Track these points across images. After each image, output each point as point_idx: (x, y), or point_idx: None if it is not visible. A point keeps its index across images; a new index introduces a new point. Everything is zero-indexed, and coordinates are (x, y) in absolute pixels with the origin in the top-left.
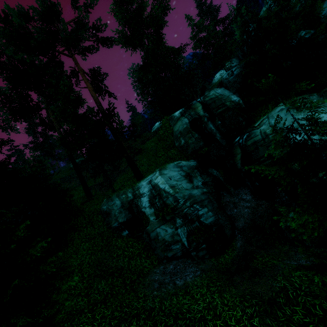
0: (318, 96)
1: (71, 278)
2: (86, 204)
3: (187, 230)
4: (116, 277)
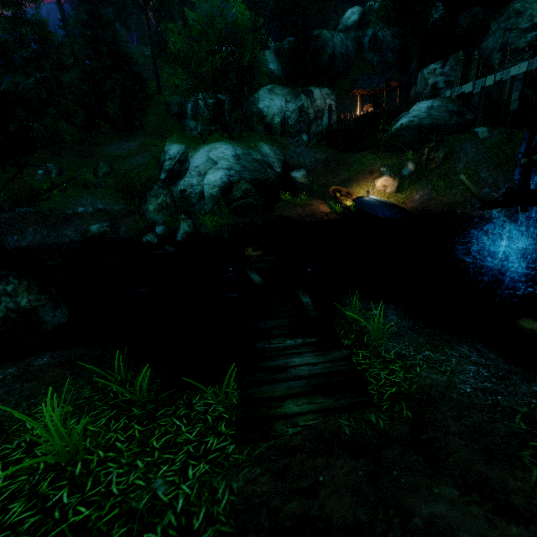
0: (288, 91)
1: (147, 123)
2: (157, 96)
3: (202, 128)
4: (166, 131)
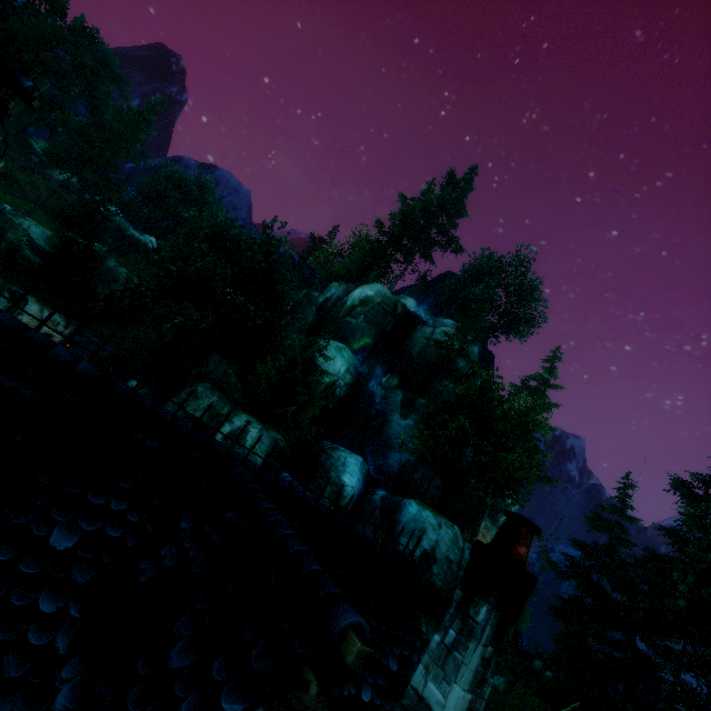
0: None
1: None
2: None
3: None
4: None
